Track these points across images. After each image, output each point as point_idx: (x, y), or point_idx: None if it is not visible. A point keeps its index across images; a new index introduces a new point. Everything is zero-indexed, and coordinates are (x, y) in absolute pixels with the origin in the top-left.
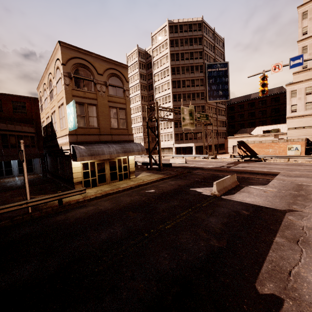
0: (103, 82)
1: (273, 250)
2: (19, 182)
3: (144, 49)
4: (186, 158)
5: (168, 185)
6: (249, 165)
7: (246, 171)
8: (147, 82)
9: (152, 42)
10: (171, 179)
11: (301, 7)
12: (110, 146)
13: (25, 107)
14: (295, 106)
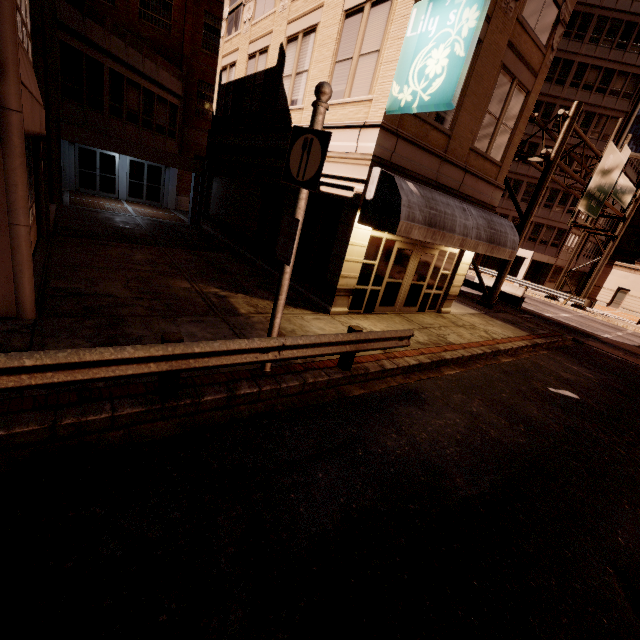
0: None
1: None
2: (143, 222)
3: None
4: None
5: (592, 385)
6: None
7: None
8: None
9: None
10: (562, 356)
11: None
12: (467, 211)
13: (169, 9)
14: None
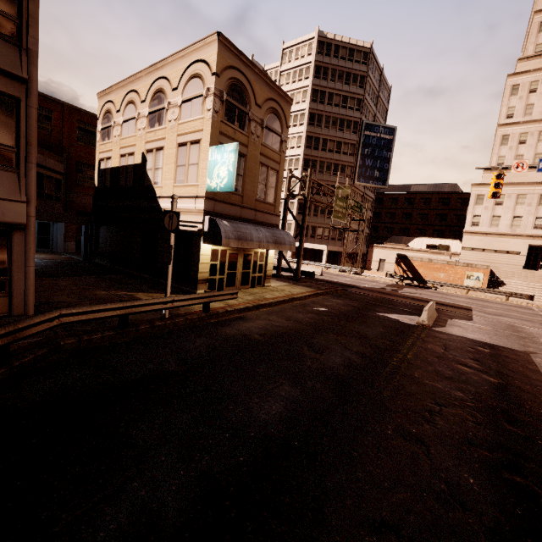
0: (260, 120)
1: None
2: (48, 264)
3: (261, 66)
4: None
5: (338, 305)
6: (420, 292)
7: (425, 299)
8: None
9: (283, 58)
10: (330, 296)
11: (512, 76)
12: (259, 230)
13: (50, 119)
14: (478, 217)
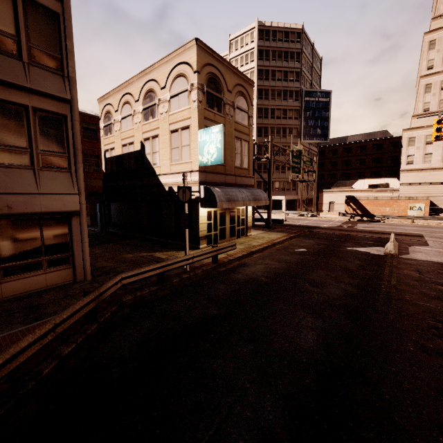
0: (231, 103)
1: None
2: None
3: None
4: None
5: (312, 245)
6: (373, 225)
7: (380, 231)
8: None
9: (230, 48)
10: (302, 238)
11: (428, 33)
12: (241, 191)
13: None
14: (412, 156)
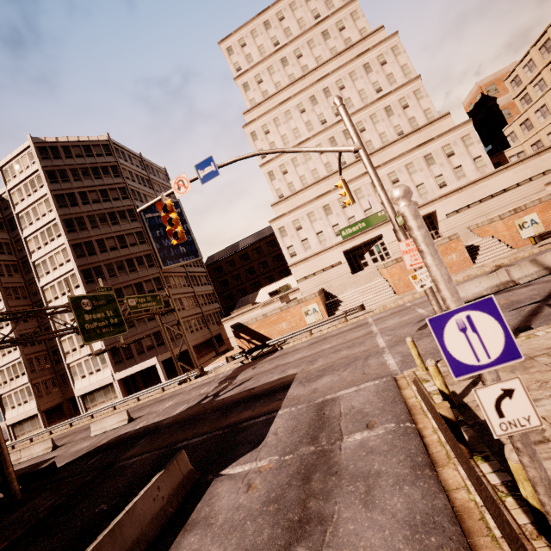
0: None
1: None
2: None
3: None
4: (147, 396)
5: None
6: (255, 371)
7: (242, 396)
8: (18, 255)
9: (5, 176)
10: None
11: (246, 126)
12: None
13: None
14: (291, 247)
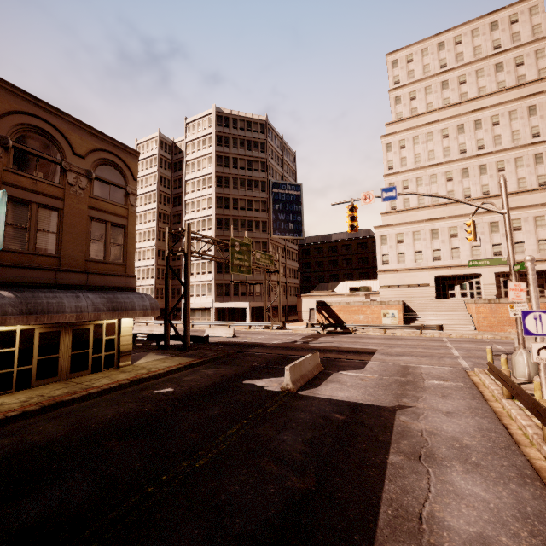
0: (84, 171)
1: (390, 479)
2: None
3: (170, 139)
4: (234, 327)
5: (201, 378)
6: (335, 339)
7: (331, 348)
8: (173, 191)
9: (187, 131)
10: (207, 366)
11: (384, 137)
12: (82, 297)
13: None
14: (386, 256)
